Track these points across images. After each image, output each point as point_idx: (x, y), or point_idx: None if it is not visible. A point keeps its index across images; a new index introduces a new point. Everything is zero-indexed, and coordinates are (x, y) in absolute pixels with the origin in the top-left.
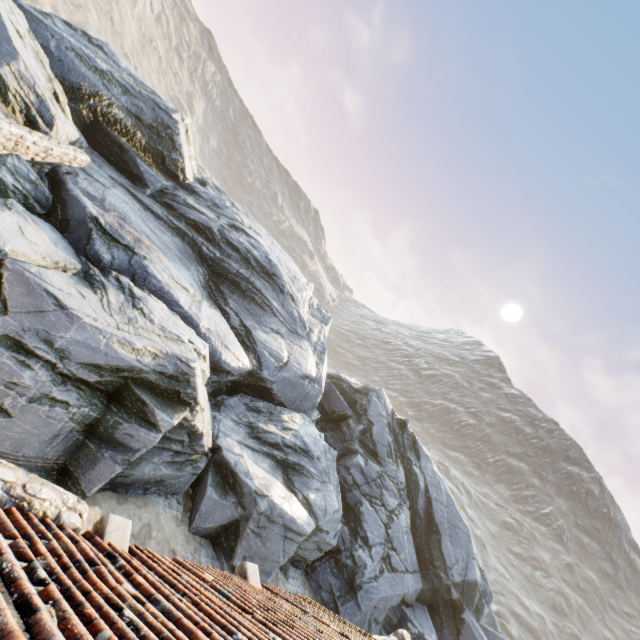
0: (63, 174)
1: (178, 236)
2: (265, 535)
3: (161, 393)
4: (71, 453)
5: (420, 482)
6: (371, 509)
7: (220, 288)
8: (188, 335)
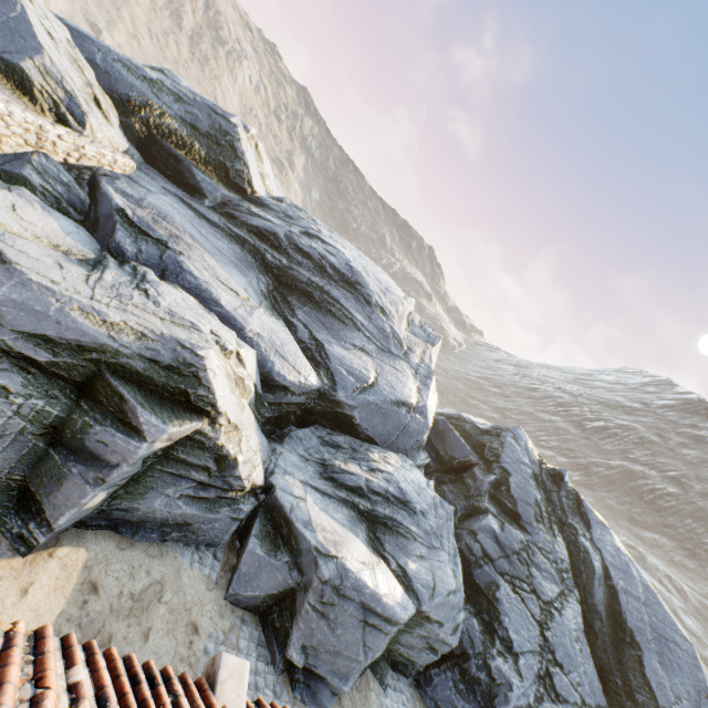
0: (99, 175)
1: (237, 244)
2: (333, 616)
3: (159, 392)
4: (31, 466)
5: (594, 562)
6: (514, 596)
7: (287, 299)
8: (212, 327)
